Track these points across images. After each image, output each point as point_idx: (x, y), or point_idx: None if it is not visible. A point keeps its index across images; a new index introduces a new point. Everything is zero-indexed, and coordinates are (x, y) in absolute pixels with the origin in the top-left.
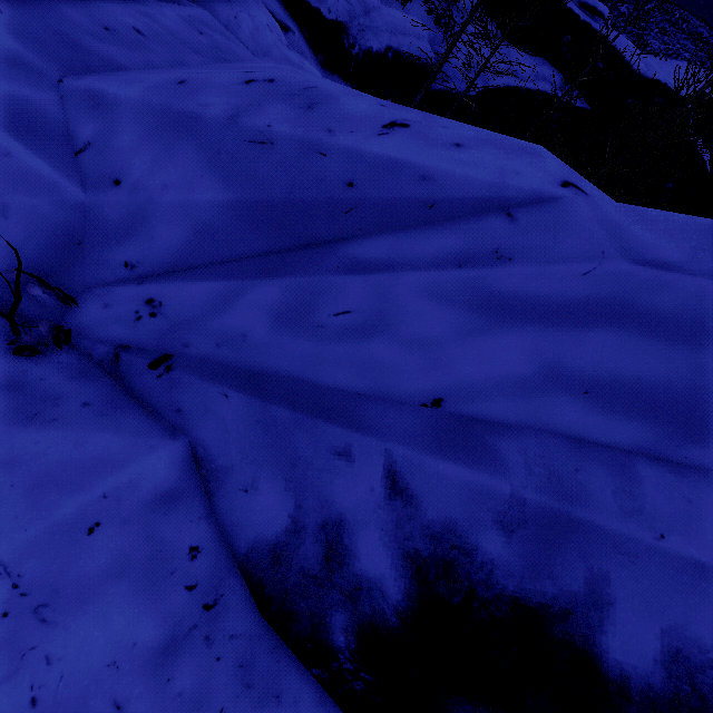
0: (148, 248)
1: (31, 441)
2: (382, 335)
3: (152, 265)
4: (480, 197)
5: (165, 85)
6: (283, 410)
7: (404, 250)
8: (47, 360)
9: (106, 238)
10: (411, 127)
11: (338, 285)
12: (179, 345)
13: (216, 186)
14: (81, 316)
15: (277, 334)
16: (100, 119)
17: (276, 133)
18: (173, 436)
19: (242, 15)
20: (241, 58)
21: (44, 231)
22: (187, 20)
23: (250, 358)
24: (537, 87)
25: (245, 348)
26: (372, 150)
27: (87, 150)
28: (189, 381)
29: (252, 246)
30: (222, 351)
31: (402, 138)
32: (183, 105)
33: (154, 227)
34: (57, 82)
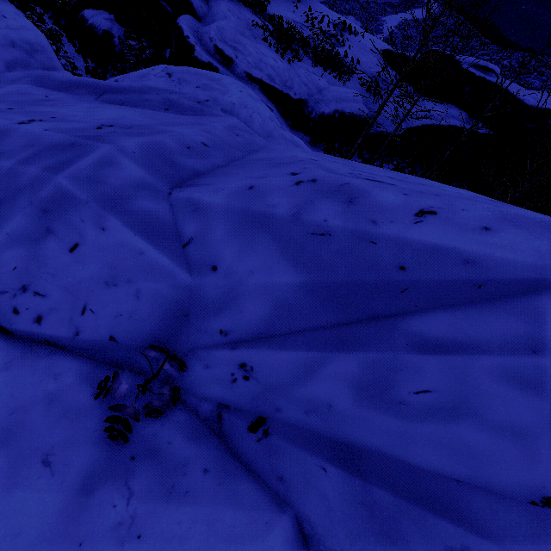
0: (238, 319)
1: (175, 521)
2: (468, 418)
3: (241, 333)
4: (526, 278)
5: (240, 191)
6: (385, 494)
7: (467, 329)
8: (168, 419)
9: (206, 311)
10: (439, 214)
11: (412, 364)
12: (272, 409)
13: (290, 270)
14: (187, 374)
15: (361, 407)
16: (199, 220)
17: (332, 226)
18: (279, 507)
19: (254, 114)
20: (261, 146)
21: (162, 307)
22: (228, 128)
23: (338, 428)
24: (448, 123)
25: (332, 417)
26: (415, 238)
27: (191, 244)
28: (287, 449)
29: (322, 319)
30: (310, 418)
31: (436, 225)
32: (257, 207)
33: (243, 303)
34: (168, 195)
